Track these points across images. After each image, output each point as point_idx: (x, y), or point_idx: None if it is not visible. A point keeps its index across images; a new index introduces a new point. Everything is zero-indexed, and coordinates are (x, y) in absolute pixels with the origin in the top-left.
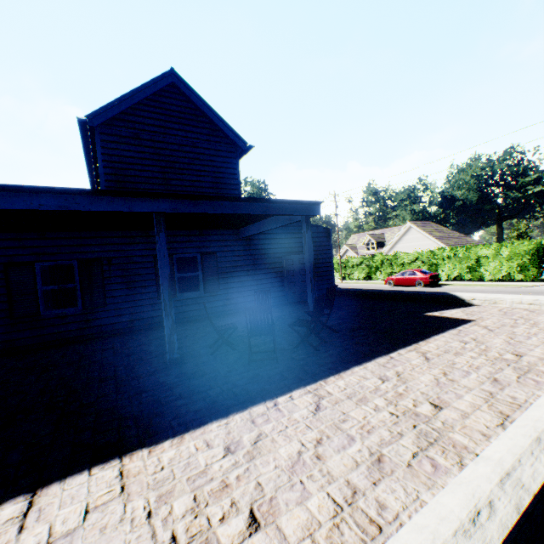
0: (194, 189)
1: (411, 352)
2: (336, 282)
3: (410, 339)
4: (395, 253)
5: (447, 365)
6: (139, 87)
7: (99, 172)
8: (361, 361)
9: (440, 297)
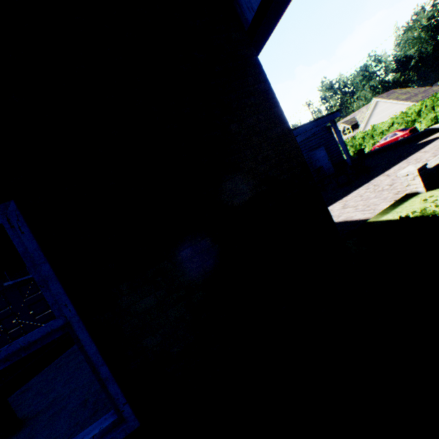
0: None
1: (417, 154)
2: None
3: (413, 152)
4: (372, 127)
5: (436, 149)
6: None
7: None
8: (394, 165)
9: (423, 133)
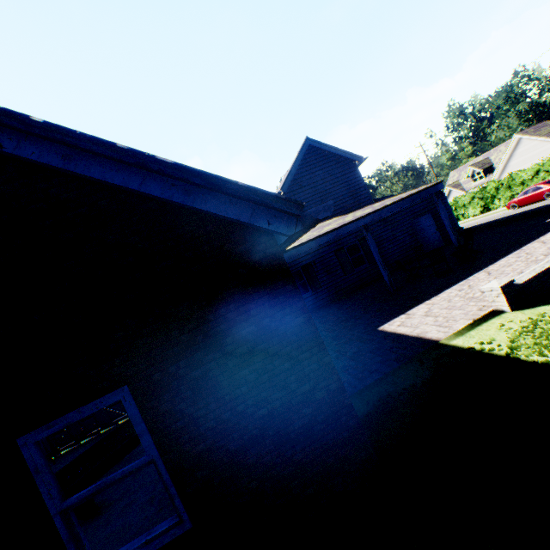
0: (340, 202)
1: (534, 243)
2: None
3: (533, 239)
4: (509, 175)
5: None
6: (296, 158)
7: None
8: (503, 256)
9: None
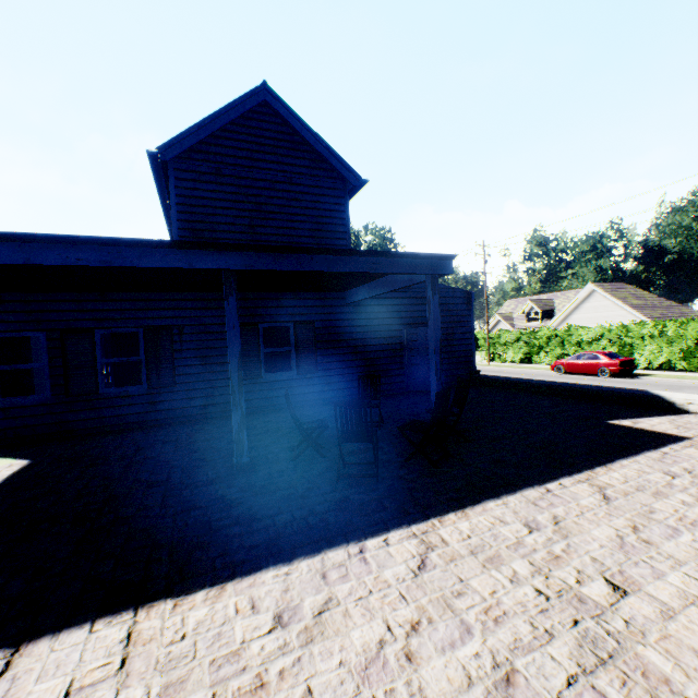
0: (288, 239)
1: (581, 484)
2: (480, 364)
3: (580, 462)
4: (569, 328)
5: (640, 512)
6: (223, 108)
7: (172, 219)
8: (500, 492)
9: (634, 397)
